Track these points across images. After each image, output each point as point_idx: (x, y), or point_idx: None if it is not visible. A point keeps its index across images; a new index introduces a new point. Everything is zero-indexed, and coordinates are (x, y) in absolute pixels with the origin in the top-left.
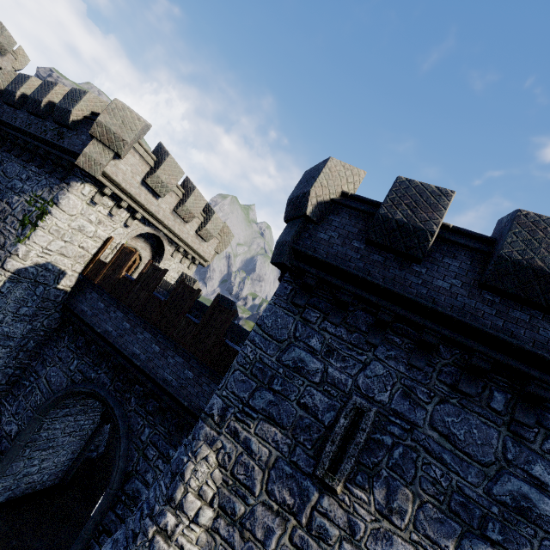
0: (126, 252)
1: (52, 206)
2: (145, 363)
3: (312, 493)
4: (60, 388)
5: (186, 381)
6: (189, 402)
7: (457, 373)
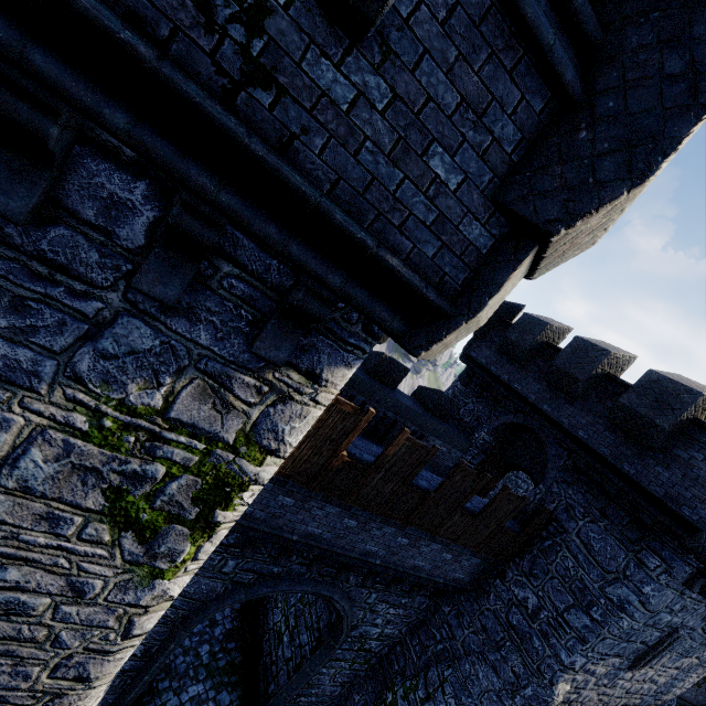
0: (344, 411)
1: (261, 463)
2: (387, 558)
3: (620, 675)
4: (212, 594)
5: (443, 562)
6: (444, 577)
7: None
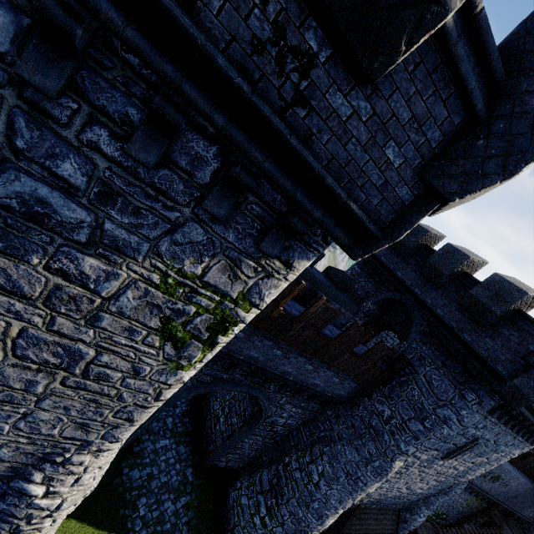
0: None
1: (249, 311)
2: (297, 377)
3: (436, 461)
4: (184, 386)
5: (332, 383)
6: (331, 393)
7: (520, 427)
